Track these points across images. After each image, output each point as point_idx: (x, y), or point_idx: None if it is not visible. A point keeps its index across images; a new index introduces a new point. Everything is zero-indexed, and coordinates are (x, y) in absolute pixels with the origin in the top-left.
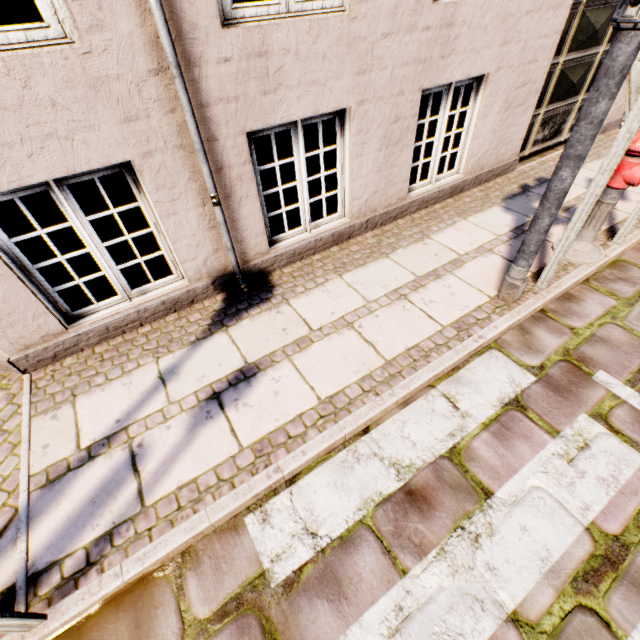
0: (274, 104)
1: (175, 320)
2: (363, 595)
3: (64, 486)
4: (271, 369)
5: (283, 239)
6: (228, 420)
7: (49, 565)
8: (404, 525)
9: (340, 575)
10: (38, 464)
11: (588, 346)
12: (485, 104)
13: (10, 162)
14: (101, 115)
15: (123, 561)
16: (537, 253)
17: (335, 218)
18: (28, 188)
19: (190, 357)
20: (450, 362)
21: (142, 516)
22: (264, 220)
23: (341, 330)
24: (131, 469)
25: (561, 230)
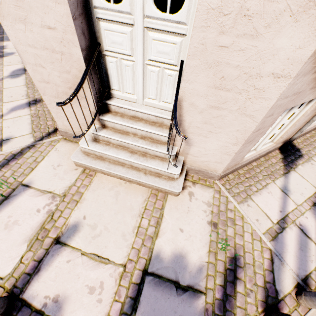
0: None
1: (265, 161)
2: None
3: (282, 241)
4: None
5: None
6: None
7: (305, 276)
8: None
9: None
10: (261, 228)
11: None
12: None
13: (313, 92)
14: None
15: None
16: None
17: None
18: None
19: (288, 182)
20: None
21: None
22: None
23: None
24: (305, 236)
25: None
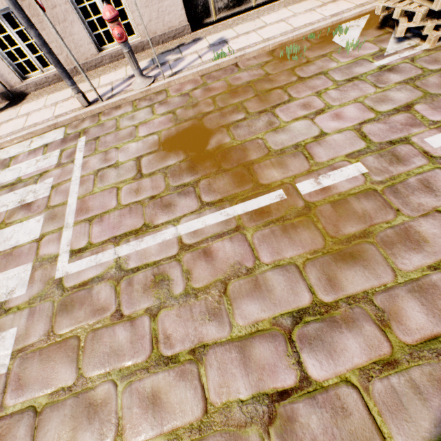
0: None
1: None
2: None
3: None
4: None
5: (32, 77)
6: None
7: None
8: None
9: None
10: None
11: (94, 127)
12: None
13: None
14: None
15: None
16: (66, 79)
17: None
18: None
19: None
20: (37, 128)
21: None
22: (13, 66)
23: (24, 116)
24: None
25: (156, 72)
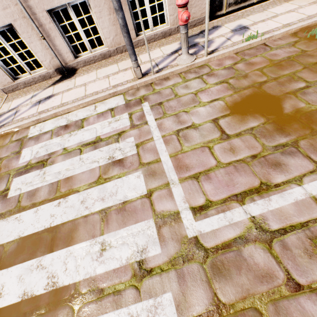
0: None
1: (45, 83)
2: (41, 141)
3: (2, 116)
4: (56, 96)
5: (82, 56)
6: (38, 106)
7: None
8: (59, 131)
9: (40, 138)
10: (0, 112)
11: (152, 95)
12: None
13: None
14: None
15: (3, 128)
16: (133, 55)
17: (103, 47)
18: None
19: (41, 92)
20: (100, 96)
21: (11, 122)
22: (70, 47)
23: (82, 86)
24: (14, 114)
25: (192, 51)
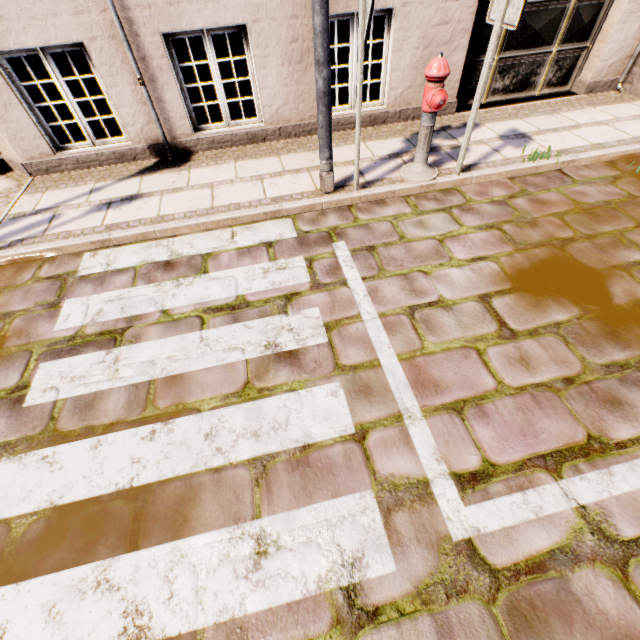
0: (179, 14)
1: (121, 168)
2: (110, 288)
3: (18, 221)
4: (148, 198)
5: (208, 129)
6: (106, 214)
7: None
8: (152, 273)
9: (107, 280)
10: (14, 211)
11: (354, 229)
12: (397, 38)
13: (14, 31)
14: (61, 8)
15: (21, 247)
16: (327, 148)
17: (254, 122)
18: (28, 51)
19: (113, 185)
20: (246, 213)
21: (40, 237)
22: (189, 109)
23: (204, 188)
24: (49, 221)
25: (429, 160)
